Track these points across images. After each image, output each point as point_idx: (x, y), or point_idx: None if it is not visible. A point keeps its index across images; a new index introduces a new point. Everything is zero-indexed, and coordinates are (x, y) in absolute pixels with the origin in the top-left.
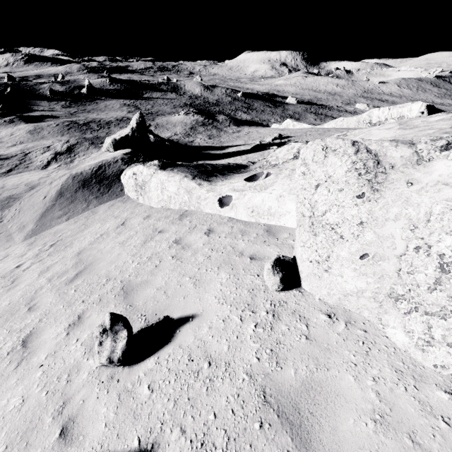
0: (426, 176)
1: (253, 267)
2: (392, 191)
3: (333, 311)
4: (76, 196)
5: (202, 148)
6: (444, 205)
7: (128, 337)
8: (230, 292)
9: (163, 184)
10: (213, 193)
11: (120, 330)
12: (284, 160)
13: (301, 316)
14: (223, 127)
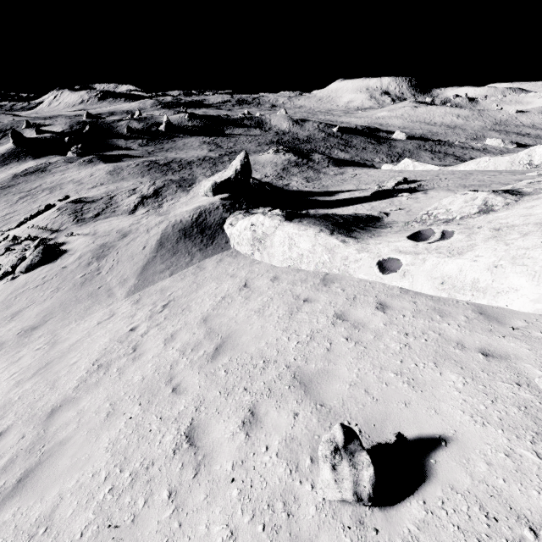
0: None
1: (499, 369)
2: None
3: None
4: (178, 248)
5: (305, 193)
6: None
7: (372, 464)
8: (485, 407)
9: (292, 239)
10: (368, 253)
11: (356, 451)
12: (464, 215)
13: None
14: (321, 168)
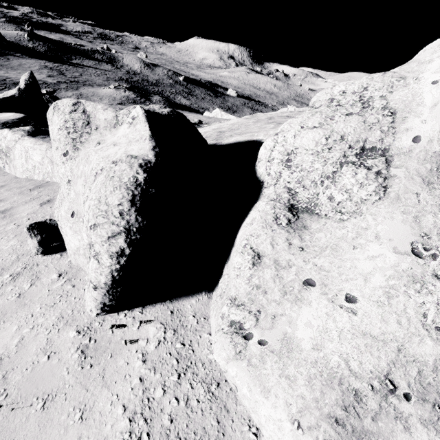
0: (112, 137)
1: None
2: (85, 149)
3: (69, 270)
4: None
5: None
6: (98, 161)
7: None
8: None
9: (27, 152)
10: None
11: None
12: None
13: (37, 276)
14: None
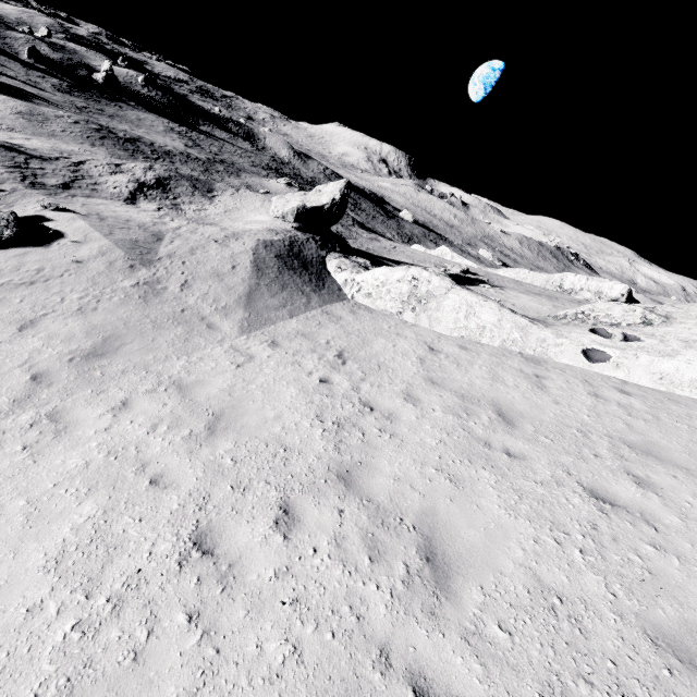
0: None
1: None
2: None
3: None
4: (285, 280)
5: (366, 252)
6: None
7: None
8: None
9: (472, 307)
10: (569, 340)
11: None
12: (631, 323)
13: None
14: (347, 225)
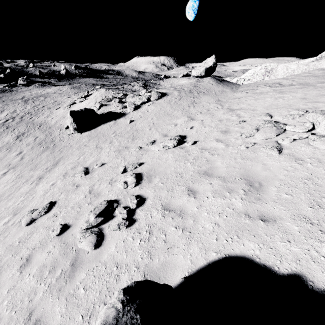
0: None
1: None
2: None
3: None
4: (225, 84)
5: None
6: None
7: None
8: None
9: (287, 66)
10: (323, 61)
11: None
12: None
13: None
14: None
